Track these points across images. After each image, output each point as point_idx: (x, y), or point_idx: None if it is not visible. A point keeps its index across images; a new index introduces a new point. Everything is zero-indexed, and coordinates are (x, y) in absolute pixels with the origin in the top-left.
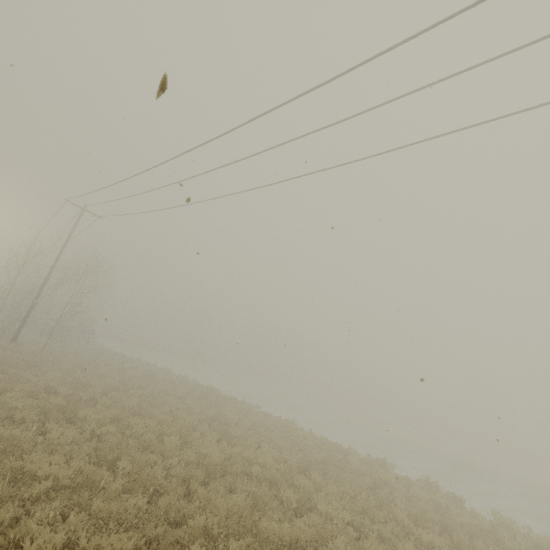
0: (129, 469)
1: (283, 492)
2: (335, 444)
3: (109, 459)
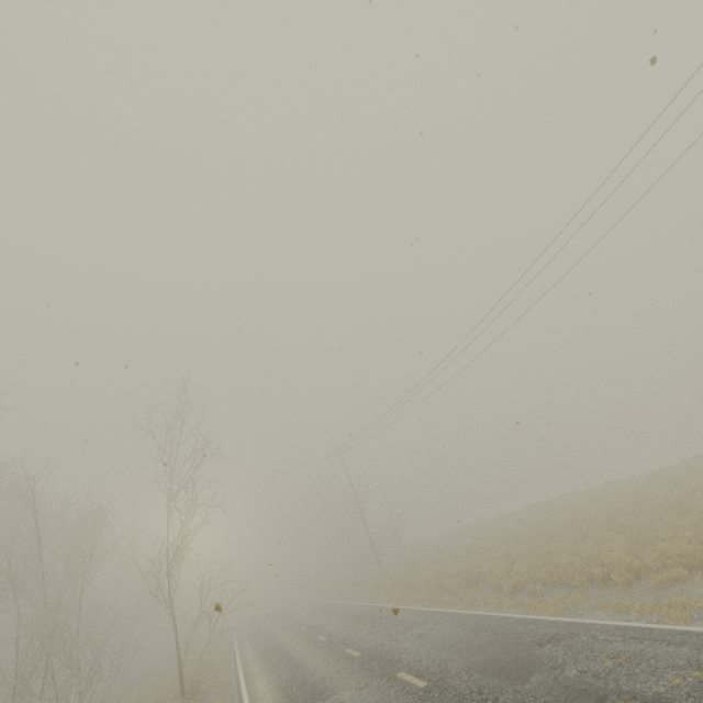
0: (542, 535)
1: (621, 505)
2: (652, 471)
3: (528, 544)
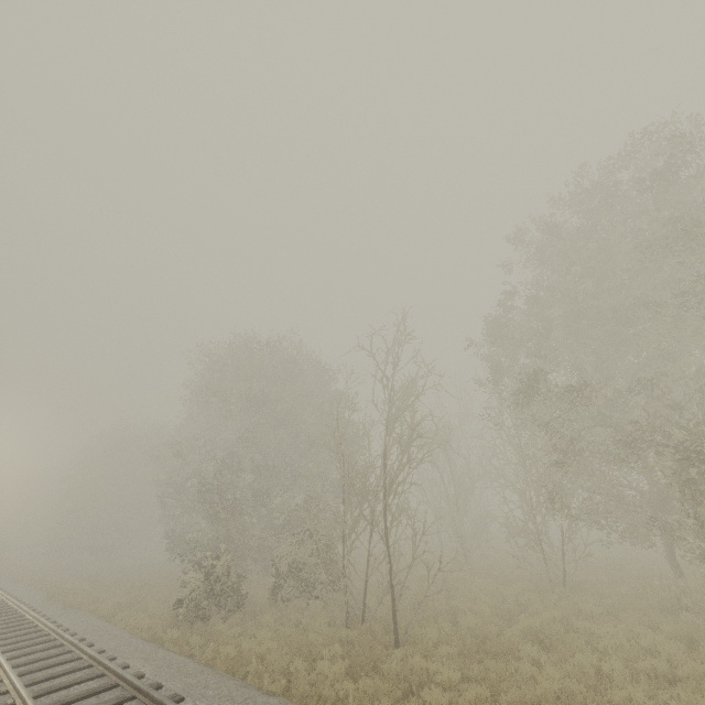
0: None
1: None
2: None
3: None
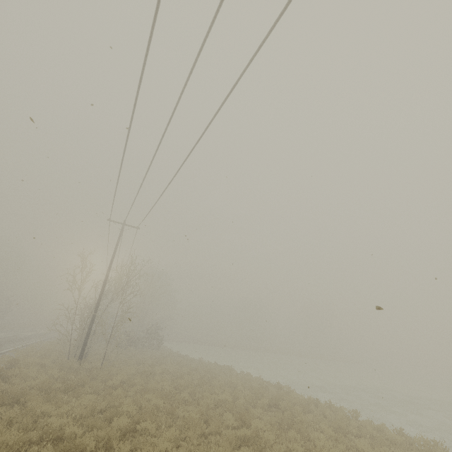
0: None
1: None
2: None
3: None
